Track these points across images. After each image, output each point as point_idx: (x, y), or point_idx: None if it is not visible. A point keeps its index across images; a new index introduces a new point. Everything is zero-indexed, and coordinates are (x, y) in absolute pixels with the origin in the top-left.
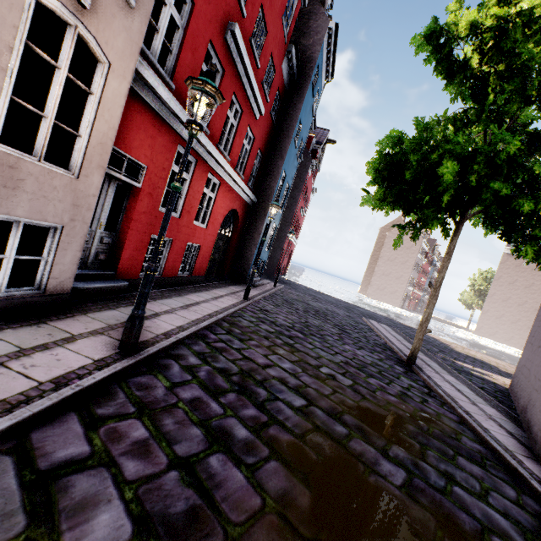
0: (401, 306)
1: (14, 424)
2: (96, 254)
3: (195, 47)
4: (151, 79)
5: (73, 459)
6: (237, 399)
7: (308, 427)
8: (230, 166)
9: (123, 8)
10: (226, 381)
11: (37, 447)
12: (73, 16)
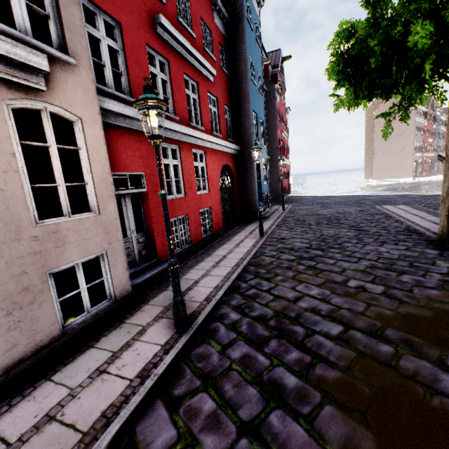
0: (414, 175)
1: (122, 425)
2: (139, 252)
3: (137, 58)
4: (116, 108)
5: (167, 445)
6: (278, 345)
7: (351, 356)
8: (206, 133)
9: (69, 70)
10: (265, 328)
11: (141, 439)
12: (40, 102)
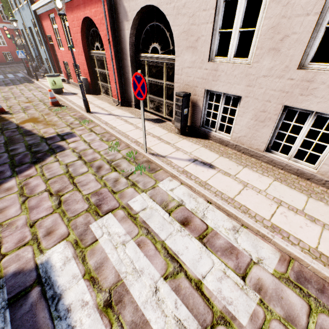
0: None
1: None
2: None
3: None
4: None
5: None
6: None
7: None
8: None
9: None
10: None
11: None
12: None
